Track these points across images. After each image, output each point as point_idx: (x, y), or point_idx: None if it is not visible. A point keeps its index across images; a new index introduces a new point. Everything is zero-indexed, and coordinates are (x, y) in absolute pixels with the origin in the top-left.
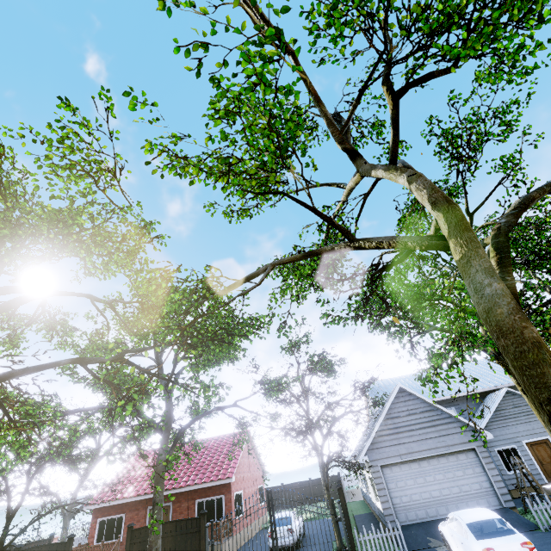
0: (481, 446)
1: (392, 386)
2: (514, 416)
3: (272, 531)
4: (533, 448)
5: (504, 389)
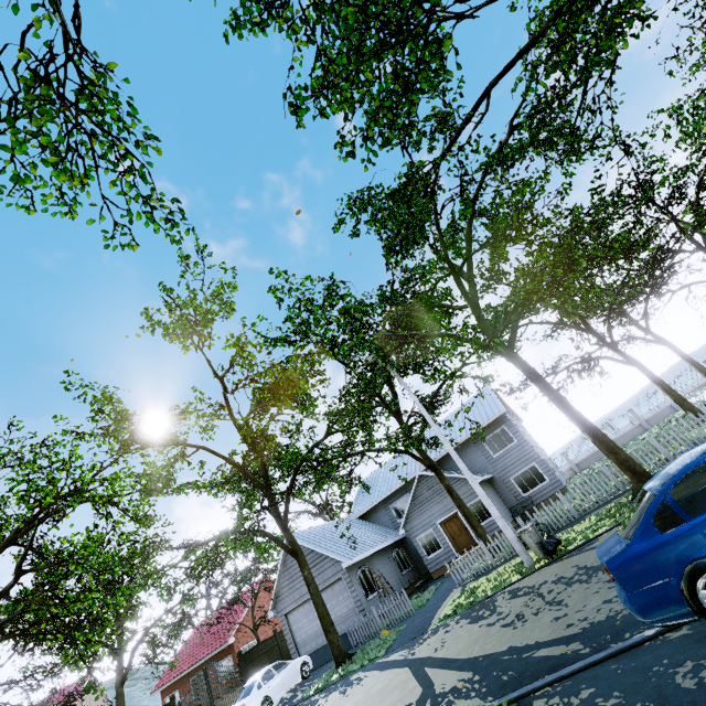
0: (346, 573)
1: (374, 481)
2: (429, 499)
3: (210, 698)
4: (446, 526)
5: (416, 475)
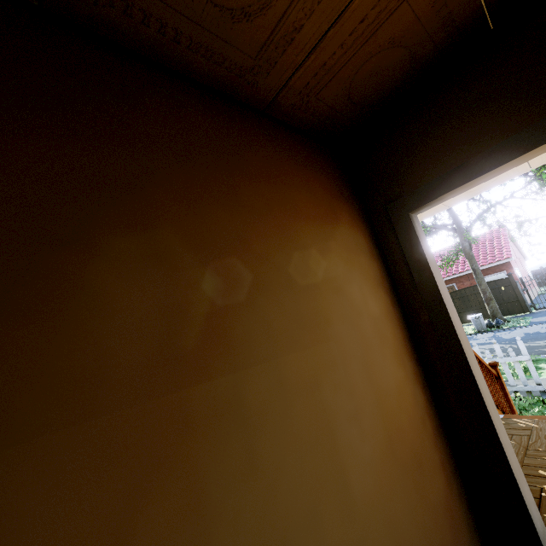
0: None
1: None
2: None
3: None
4: None
5: None
